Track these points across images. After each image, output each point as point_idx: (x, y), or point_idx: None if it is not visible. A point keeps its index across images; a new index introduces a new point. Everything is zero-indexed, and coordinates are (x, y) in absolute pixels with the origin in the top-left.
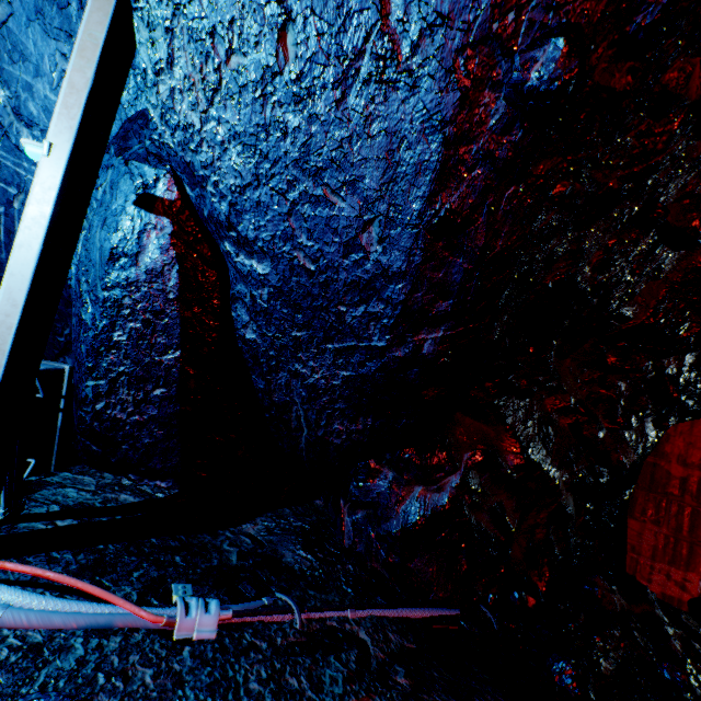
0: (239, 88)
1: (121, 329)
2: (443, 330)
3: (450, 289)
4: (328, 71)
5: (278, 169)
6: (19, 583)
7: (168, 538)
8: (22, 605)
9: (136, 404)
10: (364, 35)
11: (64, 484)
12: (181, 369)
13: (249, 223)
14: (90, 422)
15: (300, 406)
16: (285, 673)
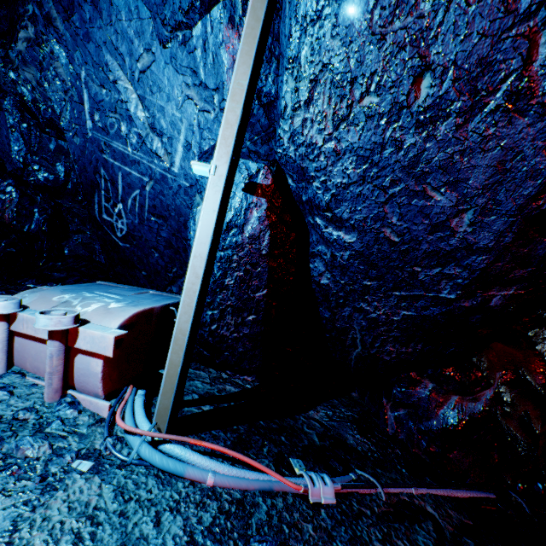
0: (365, 118)
1: (230, 276)
2: (513, 289)
3: (531, 260)
4: (455, 105)
5: (385, 172)
6: (206, 453)
7: (269, 421)
8: (219, 471)
9: (236, 326)
10: (501, 78)
11: (191, 378)
12: (266, 302)
13: (345, 208)
14: (206, 337)
15: (358, 332)
16: (392, 536)
